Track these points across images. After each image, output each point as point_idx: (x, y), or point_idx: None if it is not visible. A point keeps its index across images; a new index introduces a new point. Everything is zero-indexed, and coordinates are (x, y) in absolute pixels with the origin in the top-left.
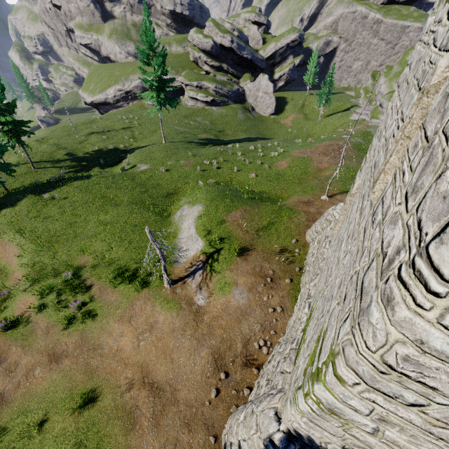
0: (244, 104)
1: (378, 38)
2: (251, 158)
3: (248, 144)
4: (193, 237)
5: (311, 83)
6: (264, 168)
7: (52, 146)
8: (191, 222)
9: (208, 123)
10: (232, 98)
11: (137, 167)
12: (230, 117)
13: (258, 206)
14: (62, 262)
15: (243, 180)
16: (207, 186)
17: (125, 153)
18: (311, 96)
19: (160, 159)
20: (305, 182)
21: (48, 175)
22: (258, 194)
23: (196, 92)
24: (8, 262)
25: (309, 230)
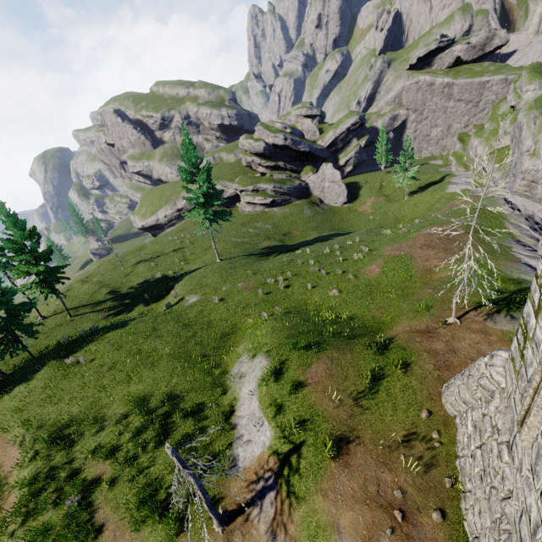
0: (310, 198)
1: (454, 101)
2: (328, 266)
3: (321, 245)
4: (257, 417)
5: (385, 162)
6: (348, 278)
7: (94, 286)
8: (252, 388)
9: (269, 228)
10: (295, 194)
11: (184, 300)
12: (295, 216)
13: (350, 348)
14: (70, 473)
15: (322, 301)
16: (272, 321)
17: (175, 280)
18: (388, 175)
19: (213, 285)
20: (412, 293)
21: (84, 324)
22: (347, 322)
23: (252, 196)
24: (5, 473)
25: (447, 392)
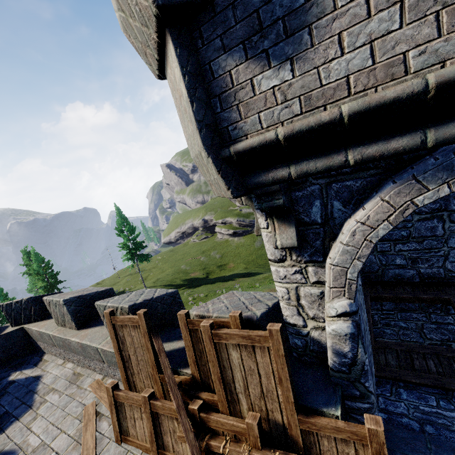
0: None
1: None
2: None
3: (214, 286)
4: None
5: None
6: None
7: None
8: None
9: (217, 257)
10: None
11: None
12: (245, 247)
13: None
14: None
15: None
16: None
17: None
18: None
19: None
20: None
21: None
22: None
23: (220, 227)
24: None
25: None
